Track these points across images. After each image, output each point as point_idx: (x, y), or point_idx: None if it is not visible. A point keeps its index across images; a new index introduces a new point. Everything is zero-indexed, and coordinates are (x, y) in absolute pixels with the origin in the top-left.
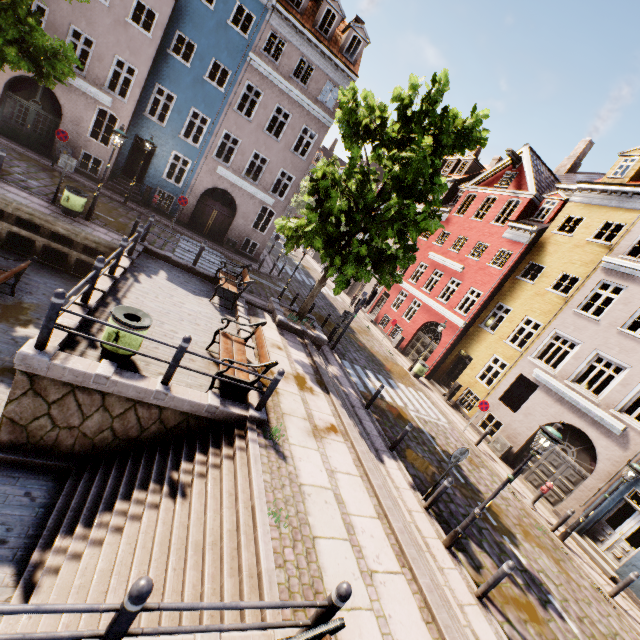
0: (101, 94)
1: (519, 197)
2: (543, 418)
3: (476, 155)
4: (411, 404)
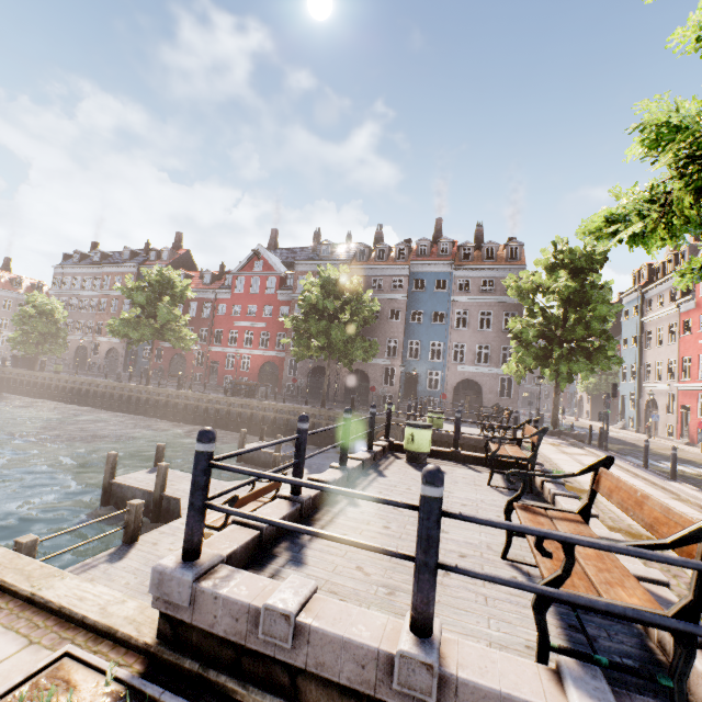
0: (384, 360)
1: None
2: None
3: (697, 239)
4: None
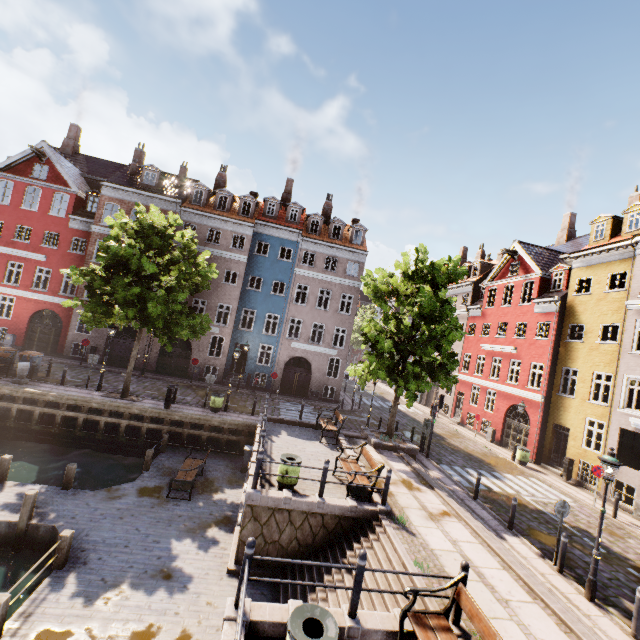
0: (213, 328)
1: (530, 278)
2: None
3: (482, 256)
4: (523, 490)
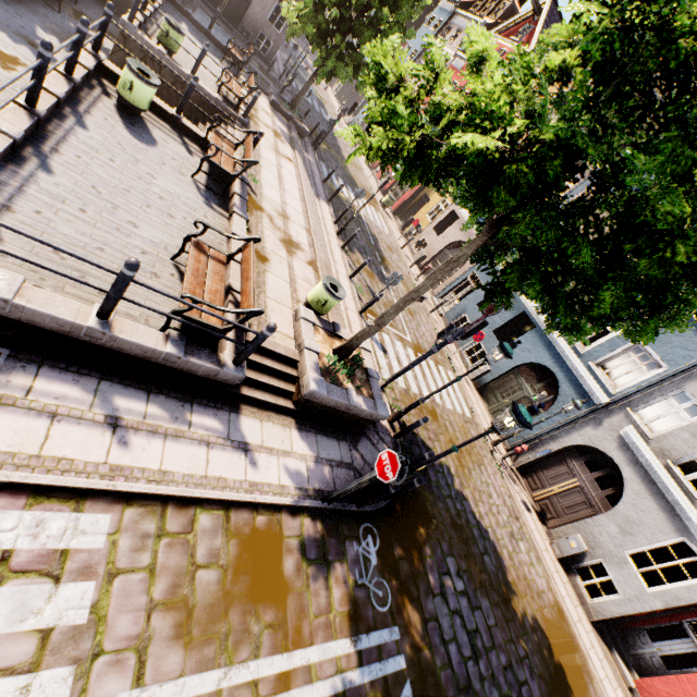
0: None
1: None
2: (452, 239)
3: None
4: (365, 210)
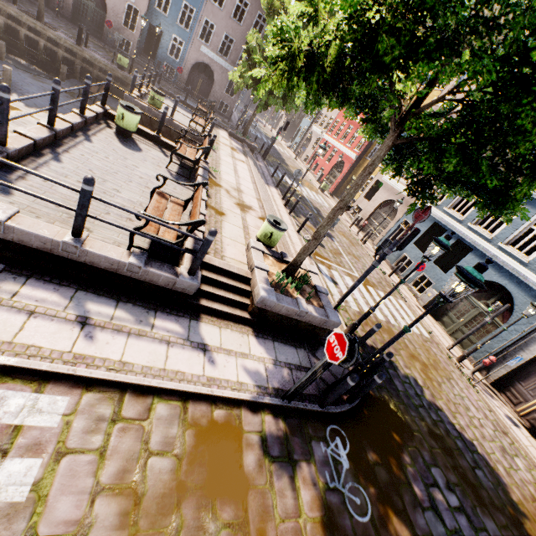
0: None
1: None
2: (380, 200)
3: None
4: (307, 193)
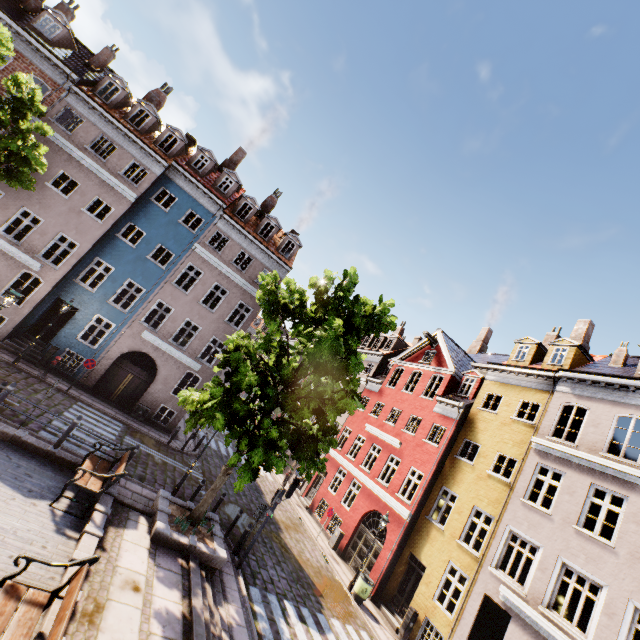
0: (31, 260)
1: (441, 373)
2: None
3: (400, 334)
4: None
